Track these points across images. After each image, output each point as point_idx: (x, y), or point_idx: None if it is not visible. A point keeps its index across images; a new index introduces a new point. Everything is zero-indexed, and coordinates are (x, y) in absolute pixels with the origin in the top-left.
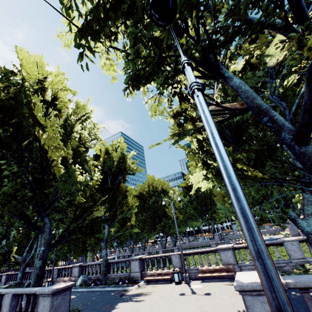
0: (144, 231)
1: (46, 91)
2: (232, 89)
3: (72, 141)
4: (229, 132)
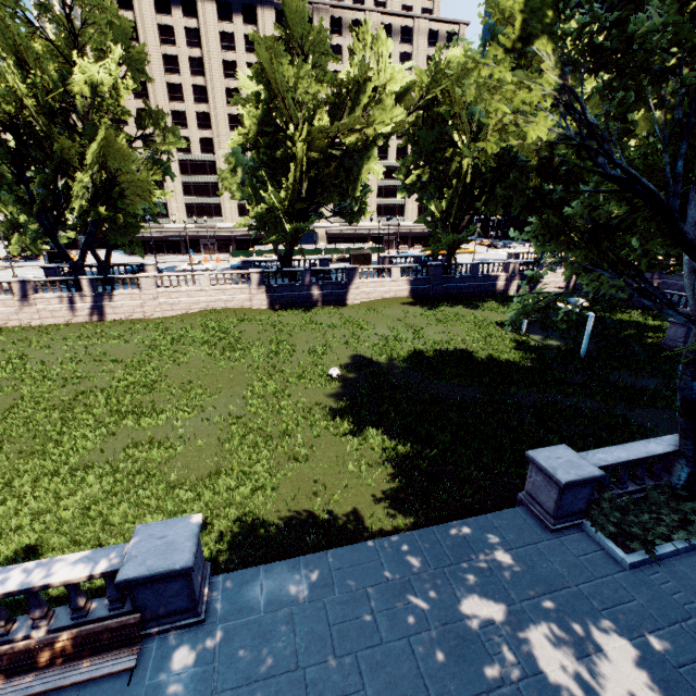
0: None
1: None
2: None
3: None
4: None
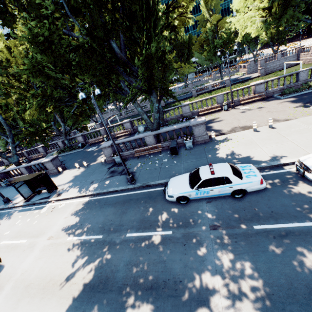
0: None
1: None
2: None
3: None
4: None
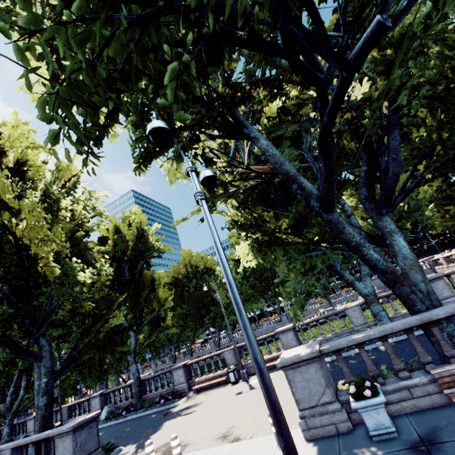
0: (188, 329)
1: (5, 154)
2: (269, 140)
3: (62, 224)
4: (274, 189)
